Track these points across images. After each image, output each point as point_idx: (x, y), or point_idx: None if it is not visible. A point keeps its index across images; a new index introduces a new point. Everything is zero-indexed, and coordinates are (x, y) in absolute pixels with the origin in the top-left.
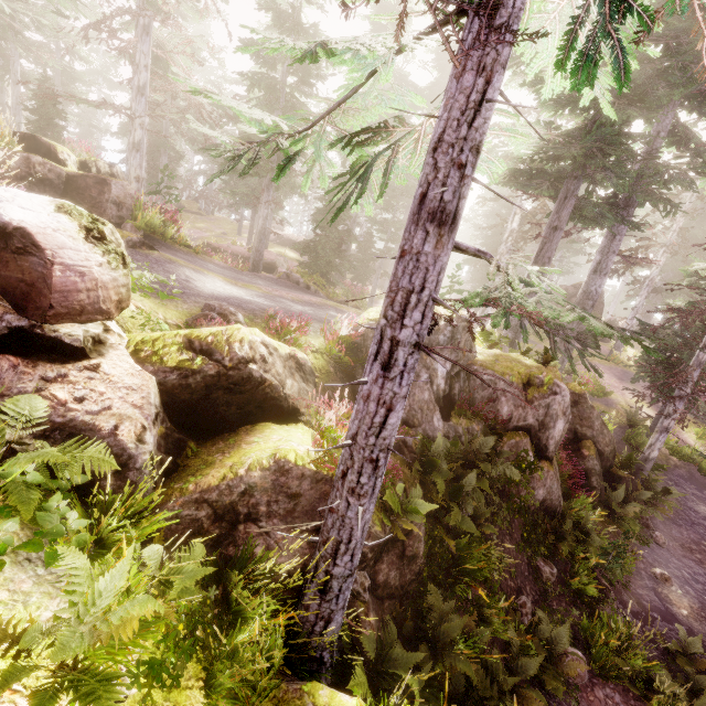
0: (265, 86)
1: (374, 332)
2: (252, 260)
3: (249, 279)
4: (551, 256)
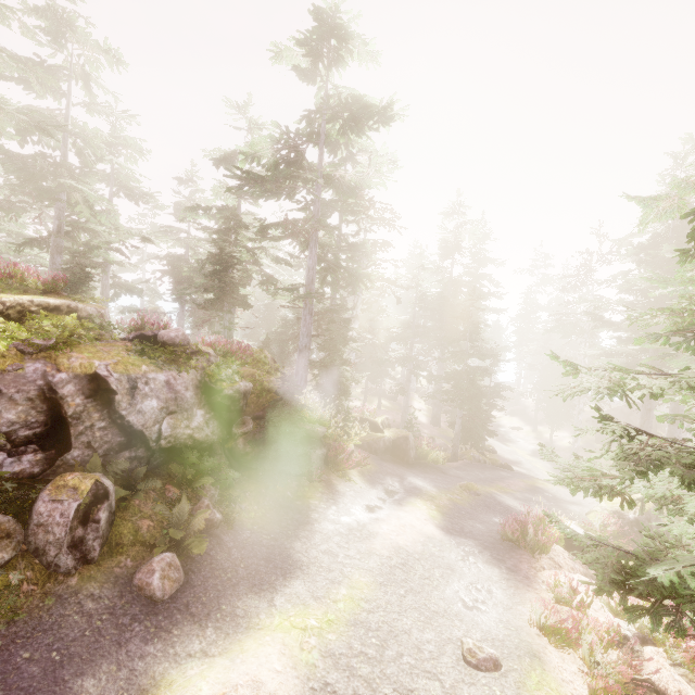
0: (457, 354)
1: (627, 525)
2: (452, 452)
3: (476, 474)
4: (650, 425)
